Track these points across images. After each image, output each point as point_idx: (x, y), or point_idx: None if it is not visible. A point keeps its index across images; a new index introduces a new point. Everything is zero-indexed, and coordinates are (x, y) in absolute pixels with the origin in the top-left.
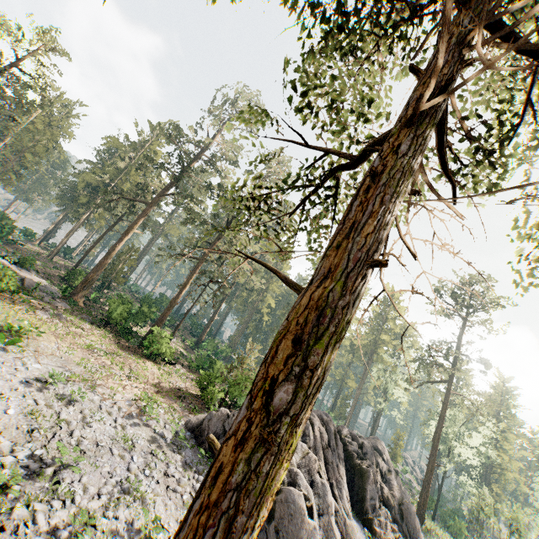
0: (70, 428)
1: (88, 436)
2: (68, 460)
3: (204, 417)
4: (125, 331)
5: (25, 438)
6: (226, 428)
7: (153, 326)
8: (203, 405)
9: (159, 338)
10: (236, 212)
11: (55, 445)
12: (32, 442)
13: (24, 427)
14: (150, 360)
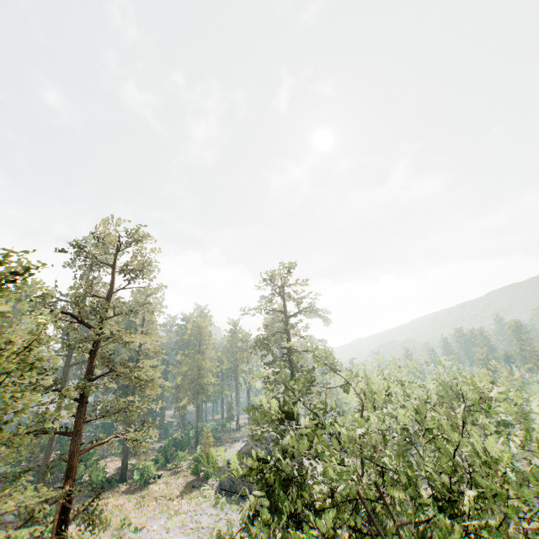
0: (200, 527)
1: (206, 524)
2: (215, 531)
3: (218, 484)
4: (109, 483)
5: (201, 537)
6: (233, 480)
7: (124, 464)
8: (203, 481)
9: (145, 468)
10: (139, 347)
11: (207, 532)
12: (203, 536)
13: (196, 537)
14: (150, 485)
